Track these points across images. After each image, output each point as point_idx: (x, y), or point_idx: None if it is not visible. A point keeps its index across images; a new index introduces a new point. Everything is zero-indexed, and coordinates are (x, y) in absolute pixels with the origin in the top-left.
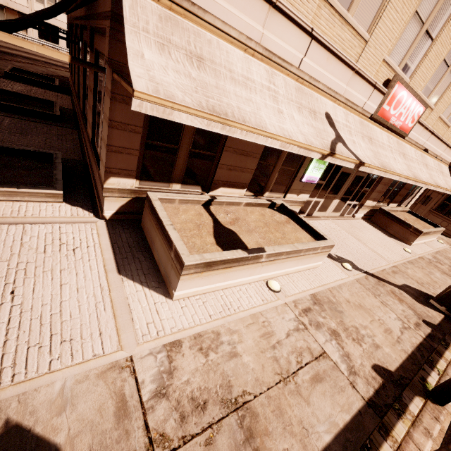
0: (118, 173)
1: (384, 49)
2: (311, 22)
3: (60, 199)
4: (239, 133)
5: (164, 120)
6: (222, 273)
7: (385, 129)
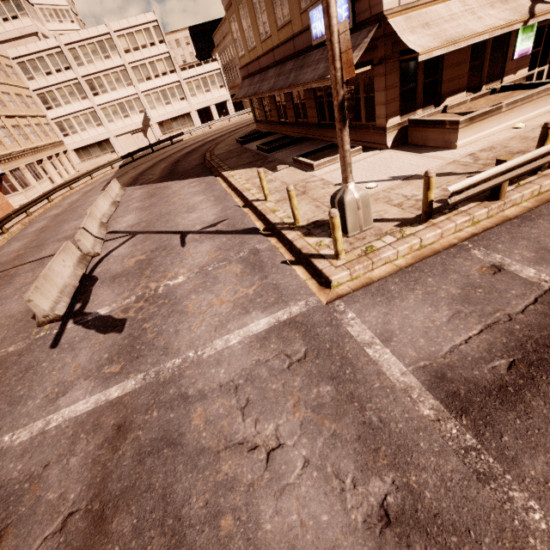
0: (391, 116)
1: None
2: None
3: (361, 152)
4: (462, 44)
5: (407, 72)
6: (479, 125)
7: None
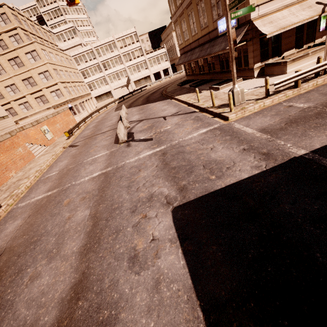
0: (256, 63)
1: None
2: None
3: (241, 80)
4: (288, 28)
5: (263, 43)
6: (298, 62)
7: None
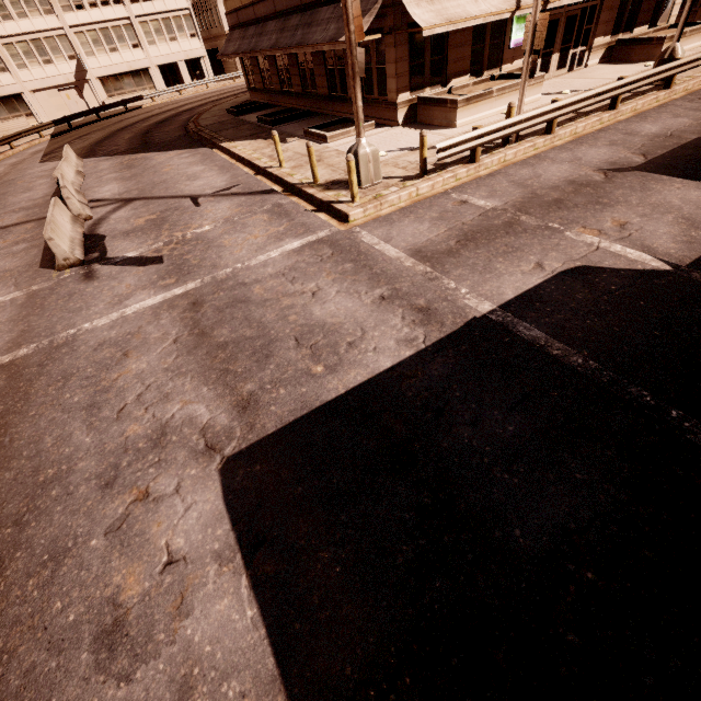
0: (402, 91)
1: None
2: None
3: (374, 127)
4: (461, 25)
5: (415, 46)
6: (475, 107)
7: None
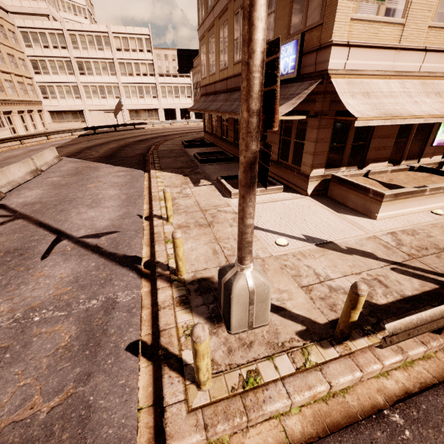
0: (316, 167)
1: None
2: (422, 43)
3: (281, 191)
4: (399, 121)
5: (339, 131)
6: (402, 203)
7: None
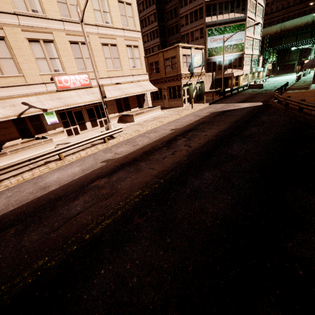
0: None
1: (36, 73)
2: None
3: None
4: None
5: None
6: None
7: (72, 90)
